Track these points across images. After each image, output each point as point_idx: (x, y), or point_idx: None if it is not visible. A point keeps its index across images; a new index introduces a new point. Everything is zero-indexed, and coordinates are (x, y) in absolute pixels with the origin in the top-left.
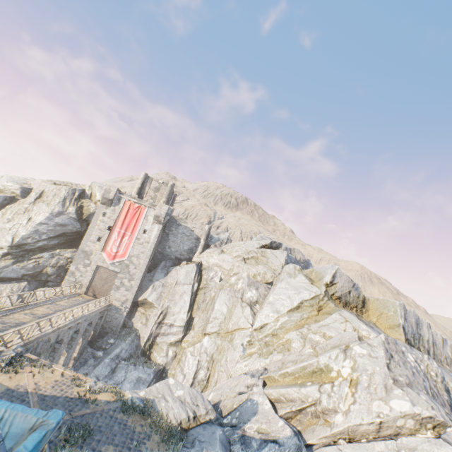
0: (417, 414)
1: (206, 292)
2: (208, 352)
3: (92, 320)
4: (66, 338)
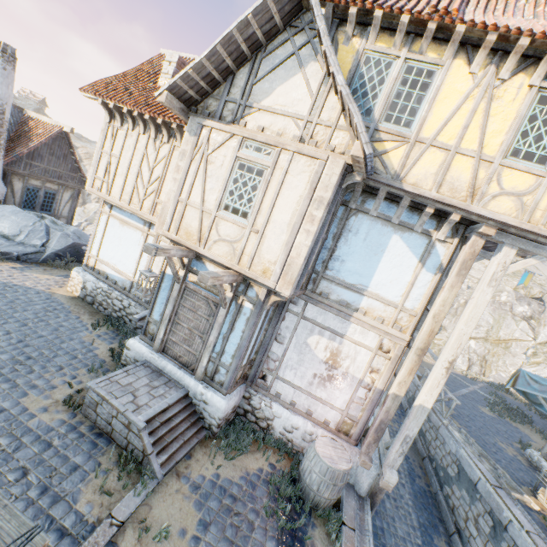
0: None
1: None
2: (478, 353)
3: None
4: None
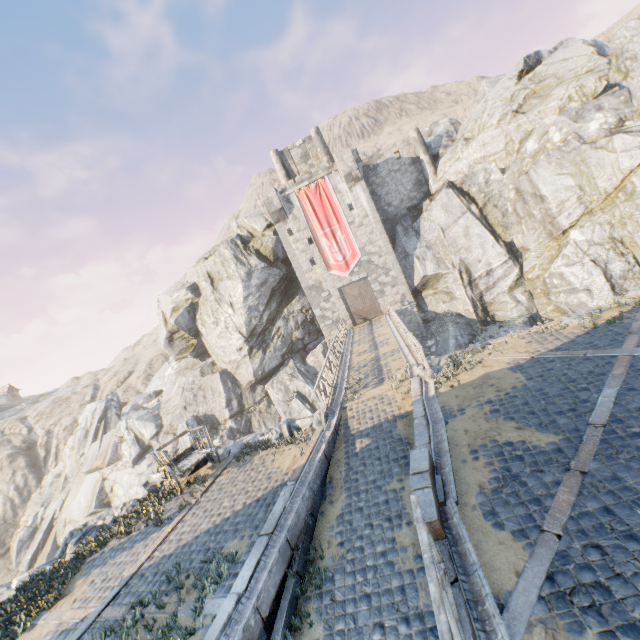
0: None
1: (496, 203)
2: (598, 241)
3: None
4: None
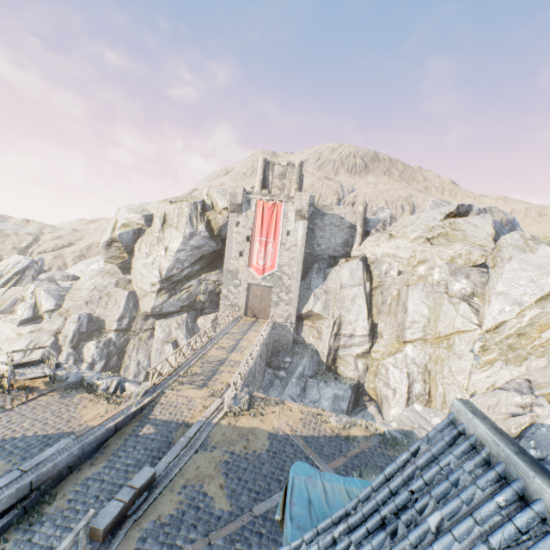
0: None
1: (383, 291)
2: (418, 362)
3: (266, 342)
4: (257, 366)
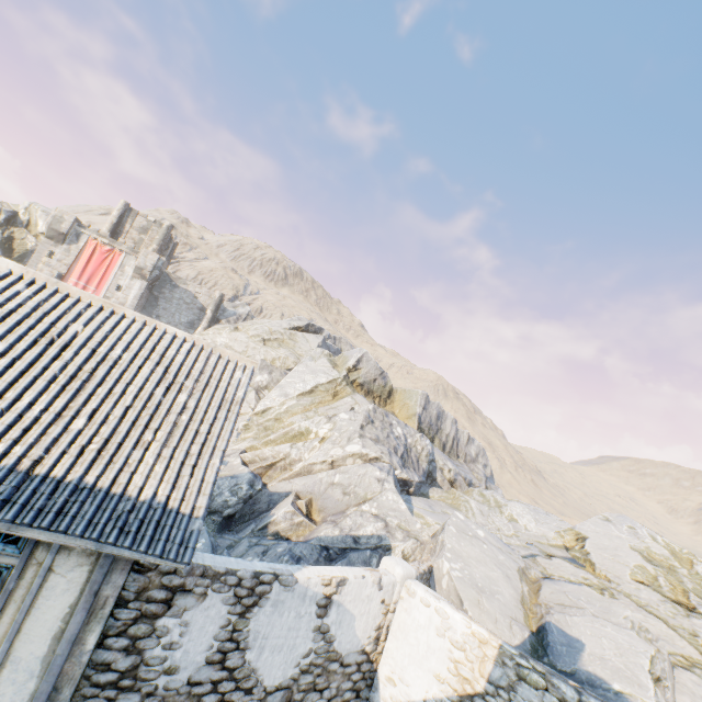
0: (365, 455)
1: None
2: None
3: None
4: None
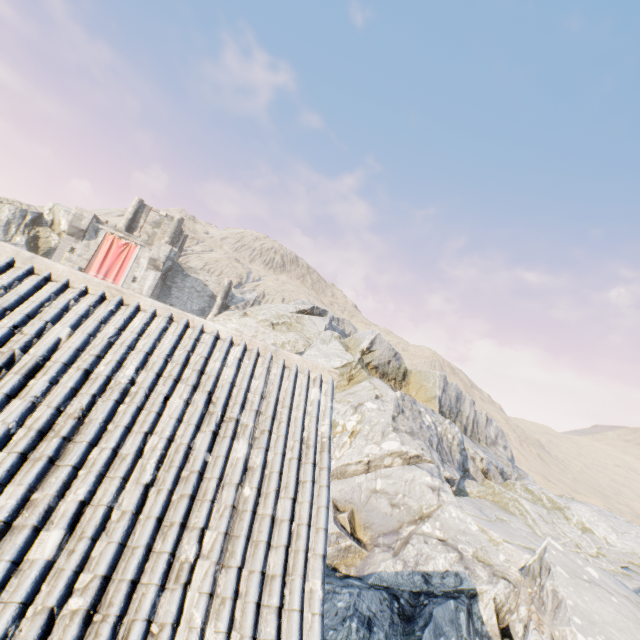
0: (404, 453)
1: None
2: None
3: None
4: None
